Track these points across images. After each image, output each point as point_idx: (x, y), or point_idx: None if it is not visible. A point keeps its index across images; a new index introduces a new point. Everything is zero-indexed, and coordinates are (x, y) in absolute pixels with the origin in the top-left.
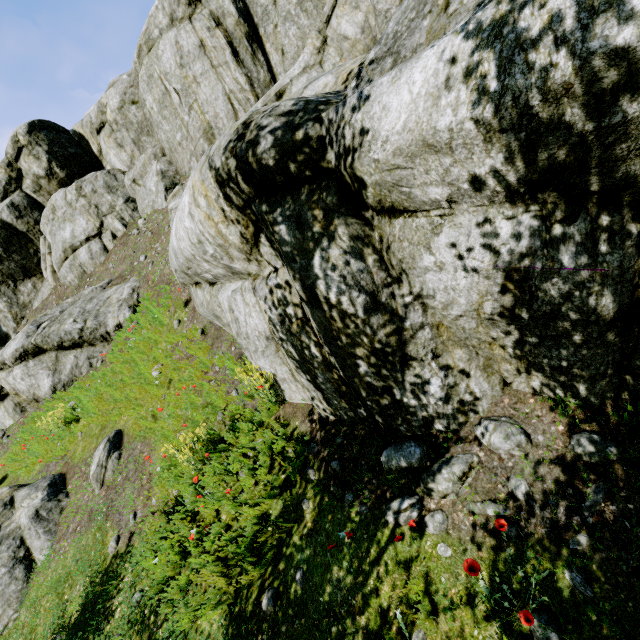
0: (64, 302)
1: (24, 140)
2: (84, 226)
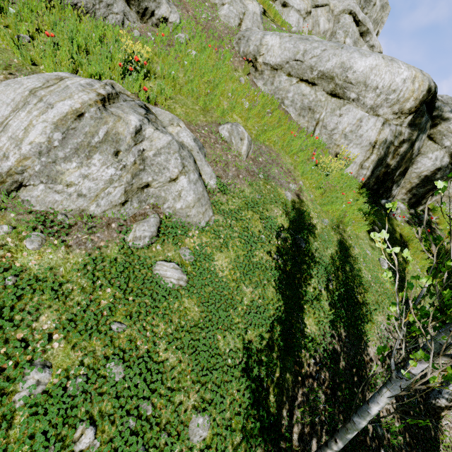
0: None
1: None
2: None
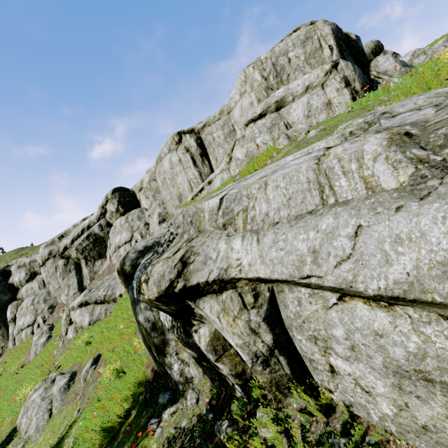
0: (105, 278)
1: (110, 197)
2: (125, 236)
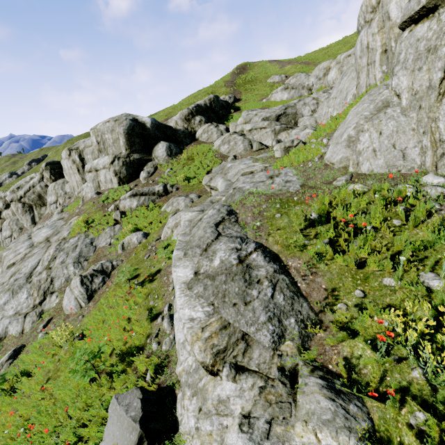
0: None
1: (44, 168)
2: (54, 199)
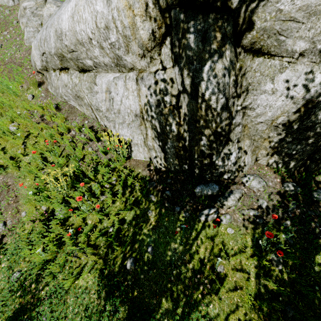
0: None
1: None
2: None
